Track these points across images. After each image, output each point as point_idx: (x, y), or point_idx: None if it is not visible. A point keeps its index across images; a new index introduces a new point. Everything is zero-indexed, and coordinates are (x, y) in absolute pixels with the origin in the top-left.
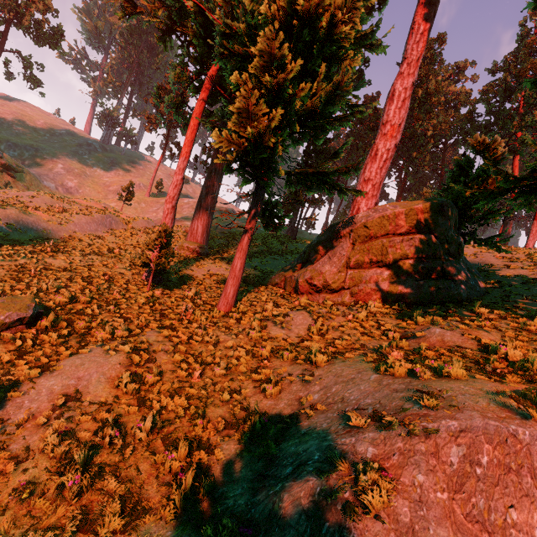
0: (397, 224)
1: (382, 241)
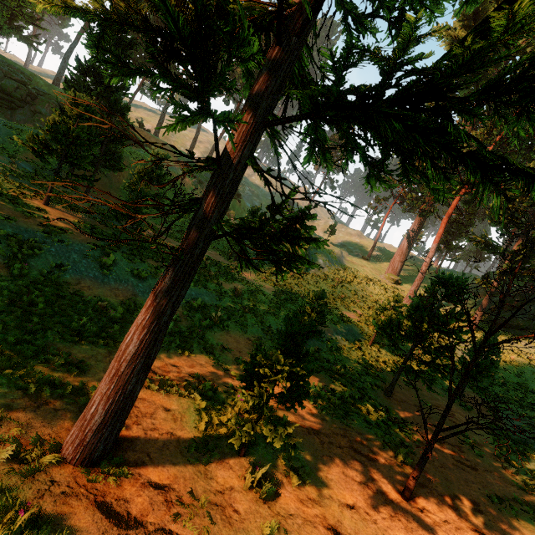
0: None
1: None
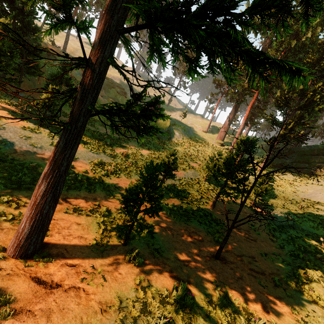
0: (314, 152)
1: (308, 156)
